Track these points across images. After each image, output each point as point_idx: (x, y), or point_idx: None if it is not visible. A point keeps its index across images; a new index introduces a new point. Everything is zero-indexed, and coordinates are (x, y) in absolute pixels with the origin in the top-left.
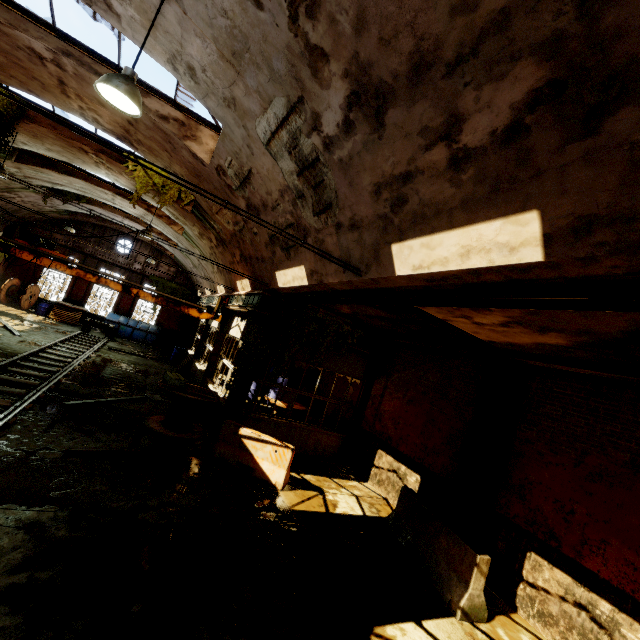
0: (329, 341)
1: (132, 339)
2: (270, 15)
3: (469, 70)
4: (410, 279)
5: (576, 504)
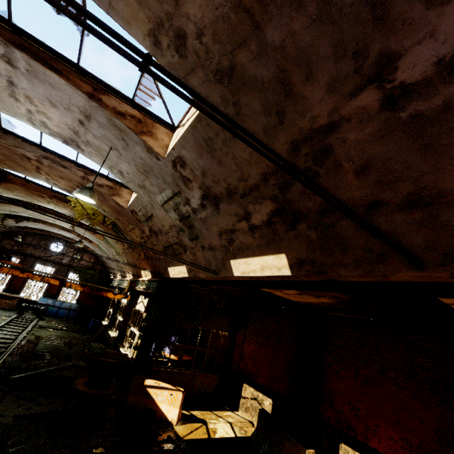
0: (205, 308)
1: (57, 316)
2: (163, 163)
3: (249, 198)
4: (242, 277)
5: (359, 403)
